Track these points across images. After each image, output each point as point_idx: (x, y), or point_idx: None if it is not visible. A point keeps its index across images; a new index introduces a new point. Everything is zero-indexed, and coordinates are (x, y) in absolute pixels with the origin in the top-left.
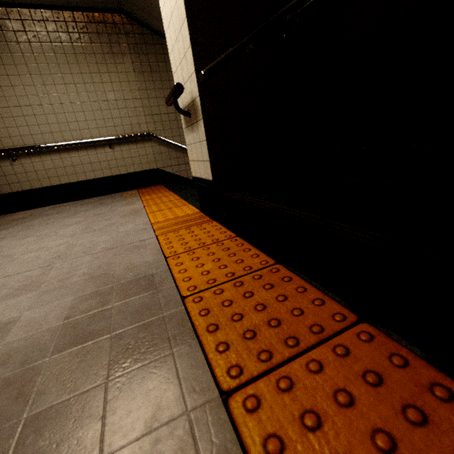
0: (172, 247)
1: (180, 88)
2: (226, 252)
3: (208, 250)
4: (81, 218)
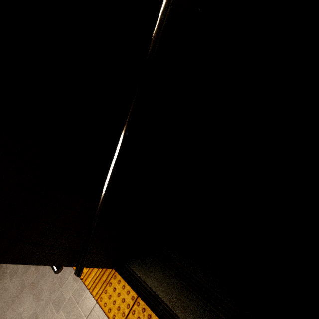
0: (114, 316)
1: (59, 269)
2: (145, 313)
3: (135, 314)
4: (17, 279)
